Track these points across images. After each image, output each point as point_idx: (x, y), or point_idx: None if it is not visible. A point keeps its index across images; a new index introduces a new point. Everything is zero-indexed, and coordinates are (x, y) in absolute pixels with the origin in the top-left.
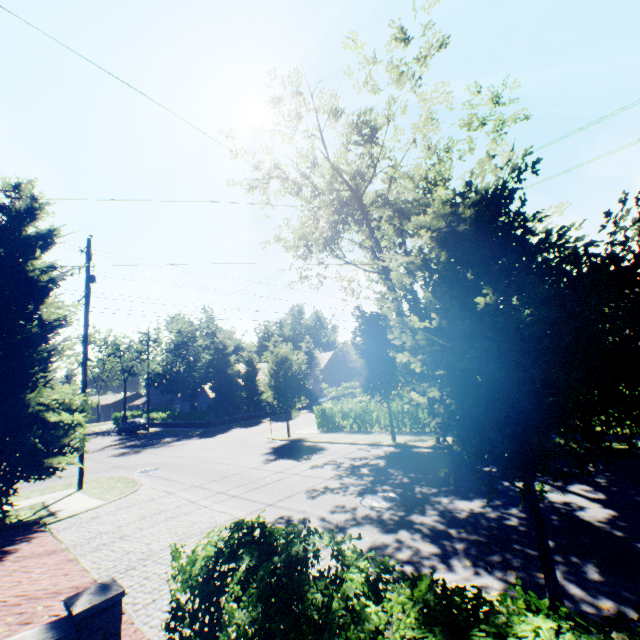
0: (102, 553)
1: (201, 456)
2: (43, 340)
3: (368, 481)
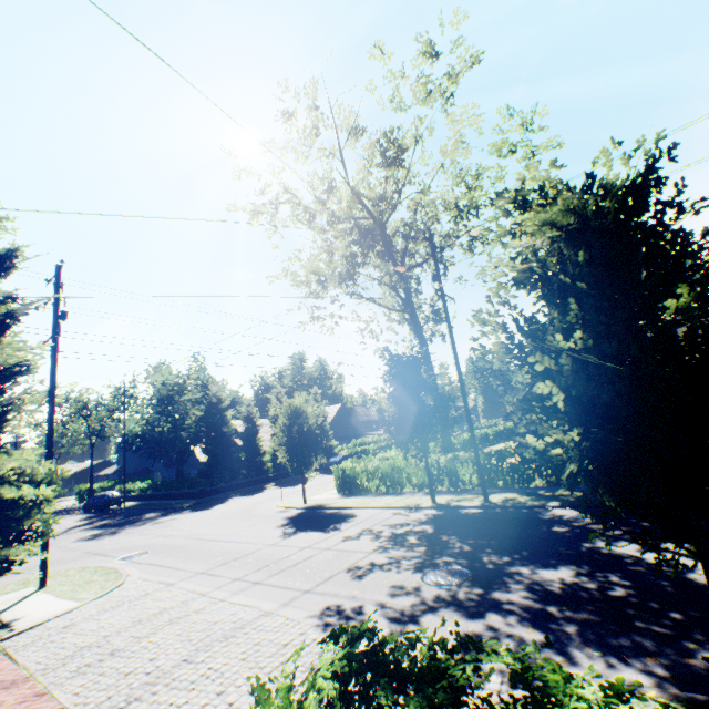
0: (87, 679)
1: (199, 533)
2: None
3: (421, 552)
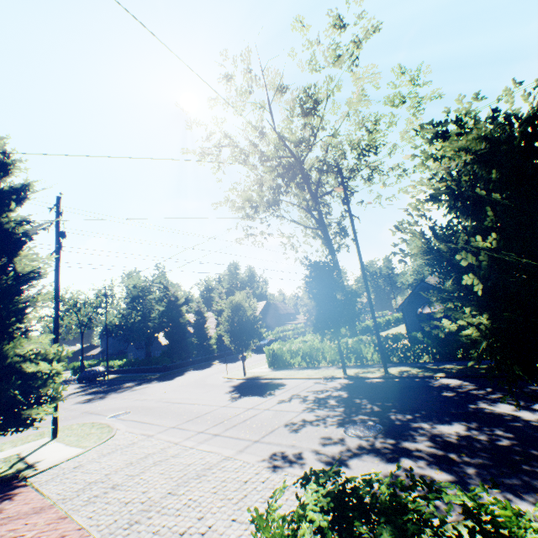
0: (96, 507)
1: (167, 398)
2: (17, 292)
3: (341, 412)
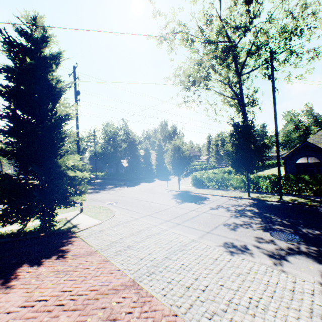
0: (123, 258)
1: (136, 197)
2: (59, 127)
3: (260, 221)
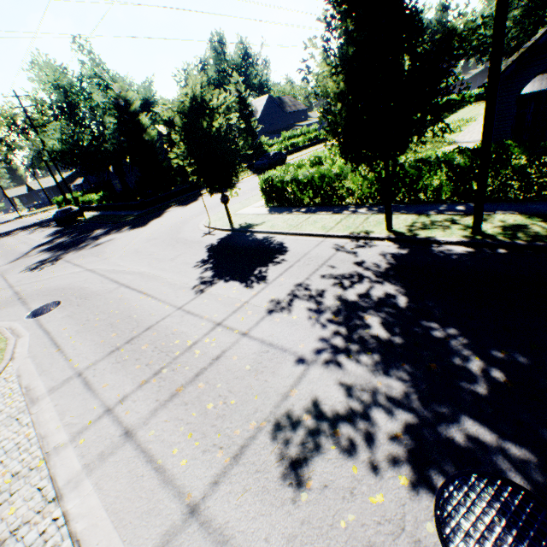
0: None
1: (119, 271)
2: None
3: (406, 384)
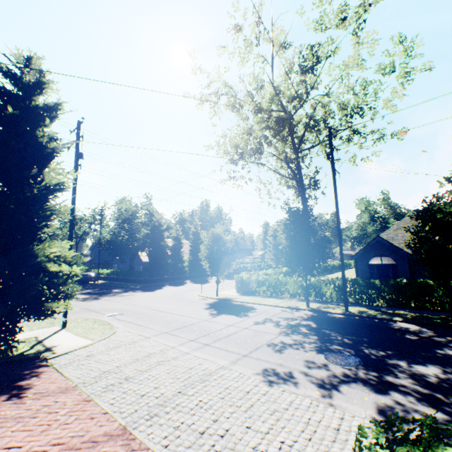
0: (115, 395)
1: (153, 306)
2: (44, 200)
3: (315, 340)
